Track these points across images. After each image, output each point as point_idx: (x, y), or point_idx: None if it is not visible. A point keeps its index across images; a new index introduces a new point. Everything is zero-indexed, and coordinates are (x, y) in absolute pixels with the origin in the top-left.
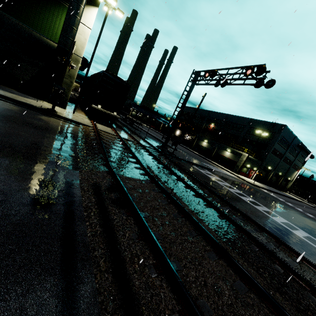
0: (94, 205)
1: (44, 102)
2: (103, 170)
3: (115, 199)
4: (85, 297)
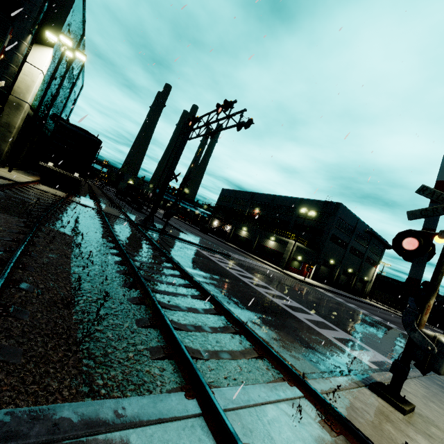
0: None
1: None
2: None
3: None
4: None
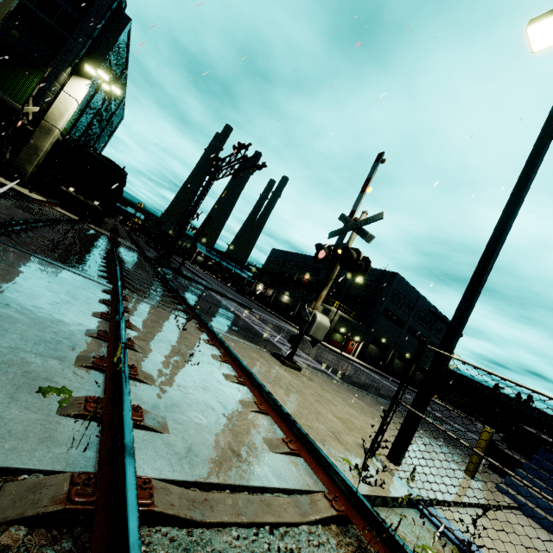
0: None
1: None
2: None
3: None
4: None
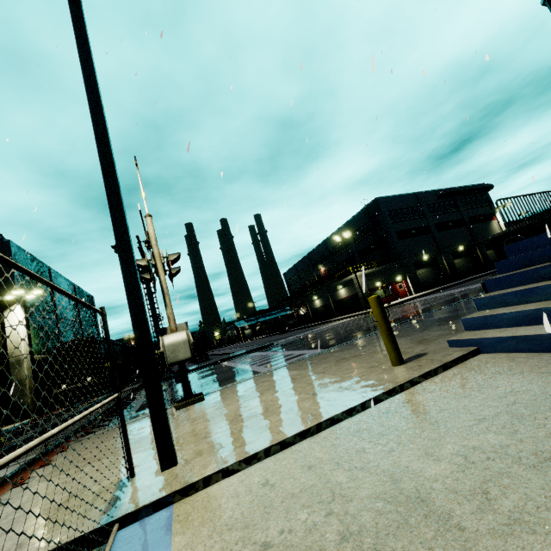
0: None
1: None
2: None
3: None
4: None
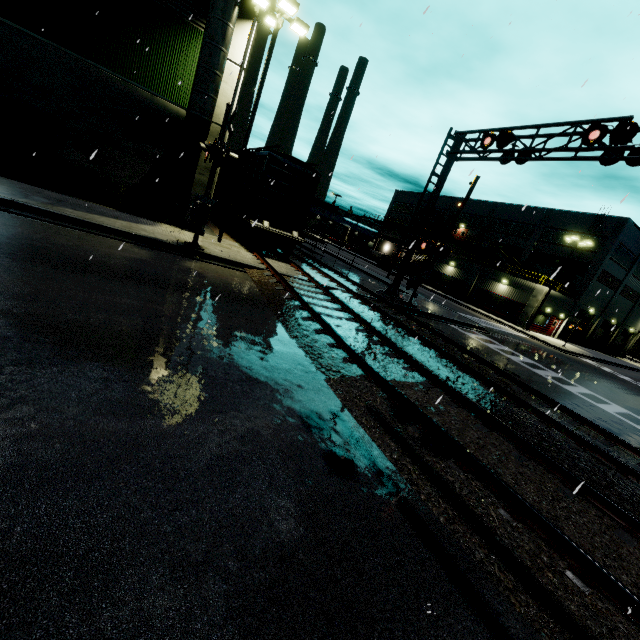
0: (402, 456)
1: (167, 228)
2: (358, 374)
3: (421, 438)
4: (522, 639)
